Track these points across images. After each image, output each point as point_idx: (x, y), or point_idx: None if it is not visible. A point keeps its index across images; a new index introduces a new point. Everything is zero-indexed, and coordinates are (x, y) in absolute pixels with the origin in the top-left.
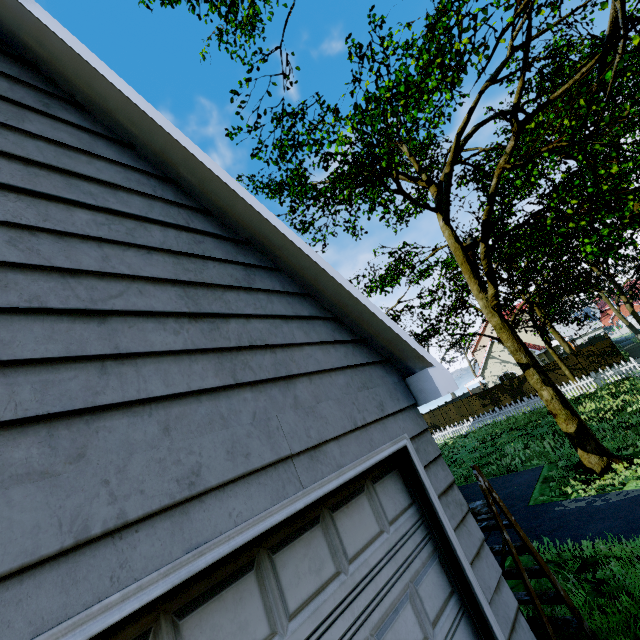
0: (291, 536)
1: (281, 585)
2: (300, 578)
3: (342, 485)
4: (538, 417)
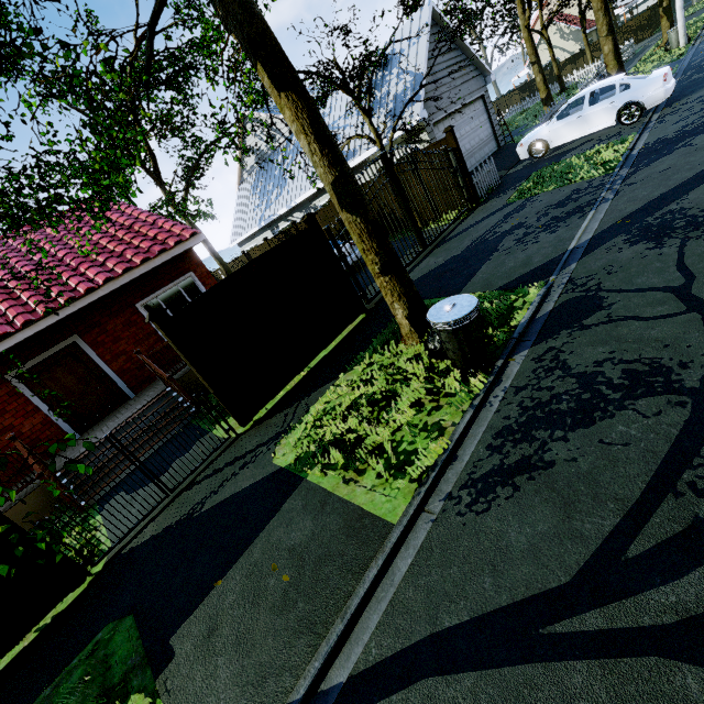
0: (470, 105)
1: (470, 110)
2: (471, 110)
3: (474, 100)
4: None
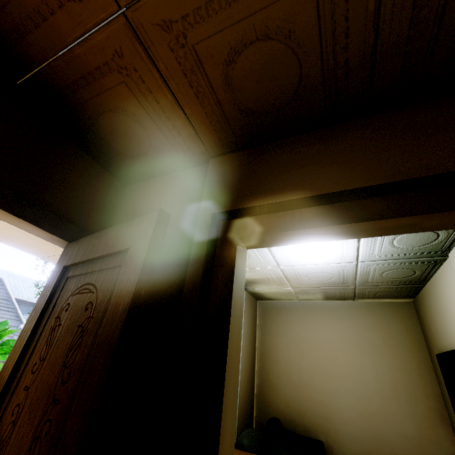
0: None
1: None
2: None
3: None
4: None
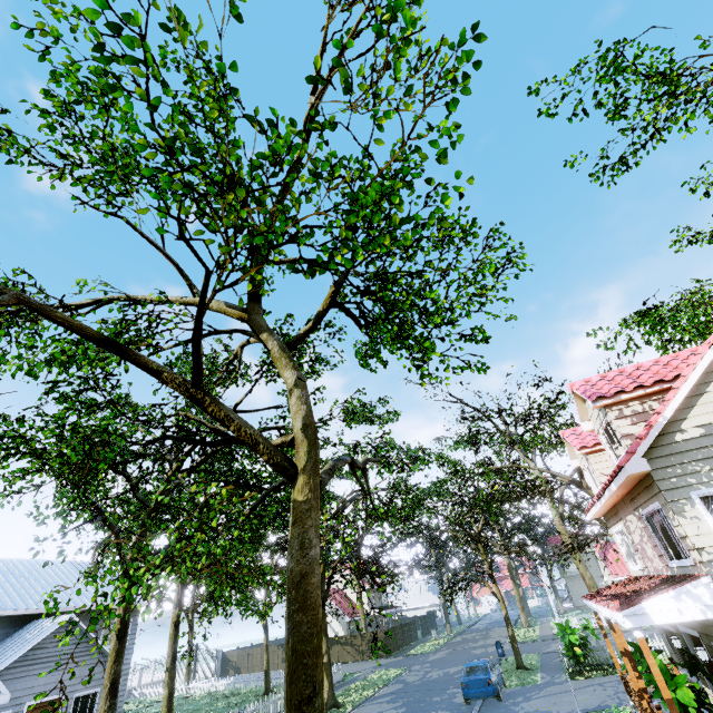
0: None
1: None
2: None
3: None
4: (251, 697)
